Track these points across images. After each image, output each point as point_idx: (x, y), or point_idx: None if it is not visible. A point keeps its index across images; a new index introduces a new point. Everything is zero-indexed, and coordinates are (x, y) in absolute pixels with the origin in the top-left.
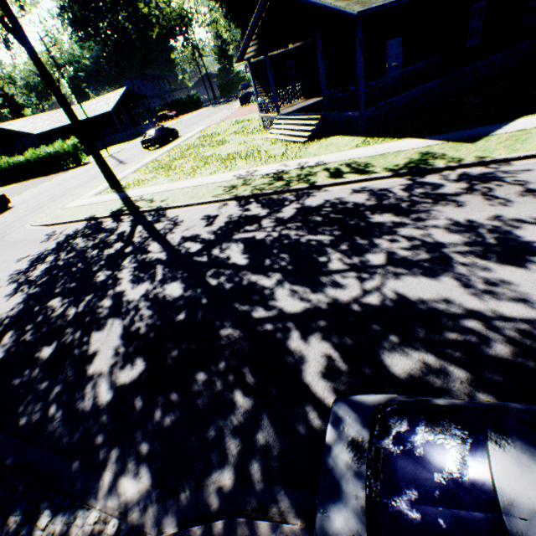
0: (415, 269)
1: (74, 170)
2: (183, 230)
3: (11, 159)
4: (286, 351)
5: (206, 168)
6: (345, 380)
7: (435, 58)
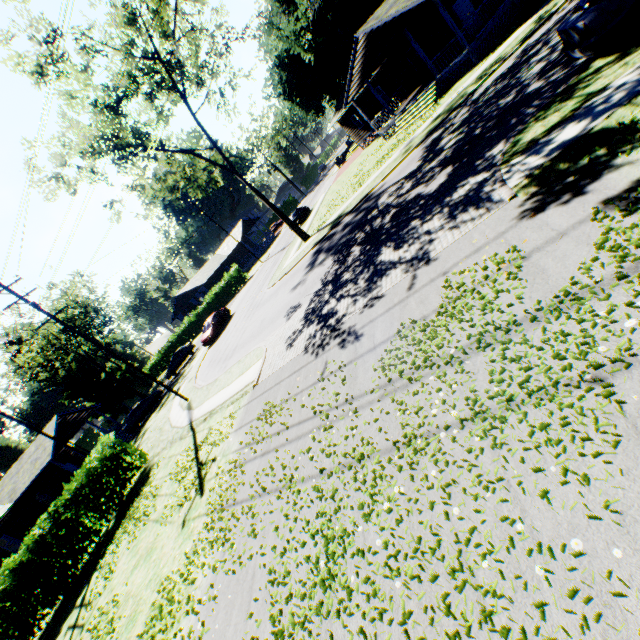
0: None
1: (246, 285)
2: (399, 175)
3: (196, 311)
4: (523, 97)
5: (368, 177)
6: (562, 68)
7: None
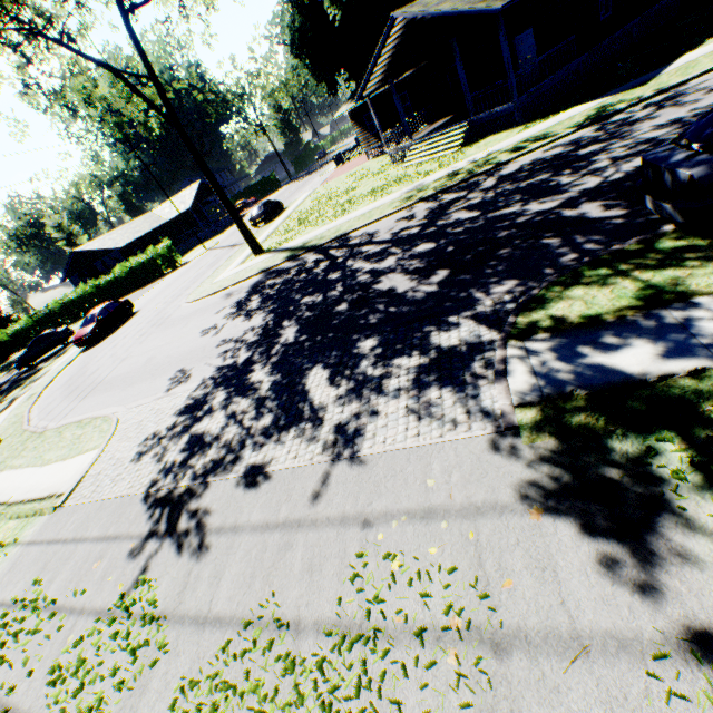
0: (640, 154)
1: (175, 272)
2: (387, 232)
3: (98, 281)
4: (564, 218)
5: (356, 206)
6: (623, 205)
7: (573, 37)
